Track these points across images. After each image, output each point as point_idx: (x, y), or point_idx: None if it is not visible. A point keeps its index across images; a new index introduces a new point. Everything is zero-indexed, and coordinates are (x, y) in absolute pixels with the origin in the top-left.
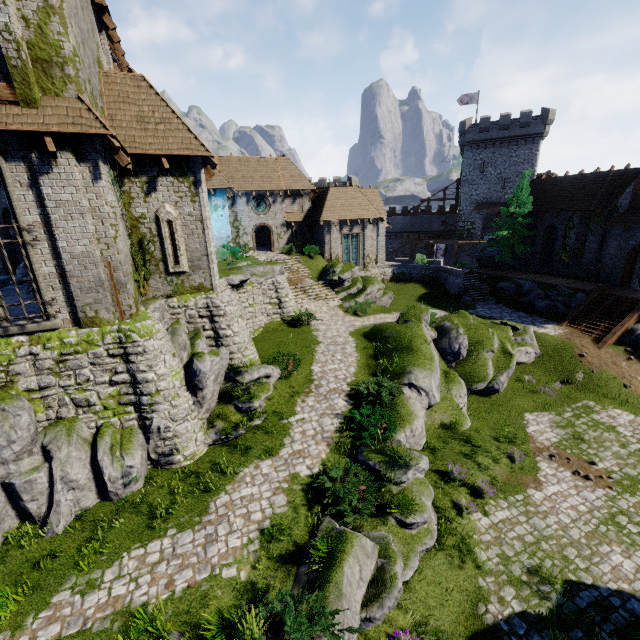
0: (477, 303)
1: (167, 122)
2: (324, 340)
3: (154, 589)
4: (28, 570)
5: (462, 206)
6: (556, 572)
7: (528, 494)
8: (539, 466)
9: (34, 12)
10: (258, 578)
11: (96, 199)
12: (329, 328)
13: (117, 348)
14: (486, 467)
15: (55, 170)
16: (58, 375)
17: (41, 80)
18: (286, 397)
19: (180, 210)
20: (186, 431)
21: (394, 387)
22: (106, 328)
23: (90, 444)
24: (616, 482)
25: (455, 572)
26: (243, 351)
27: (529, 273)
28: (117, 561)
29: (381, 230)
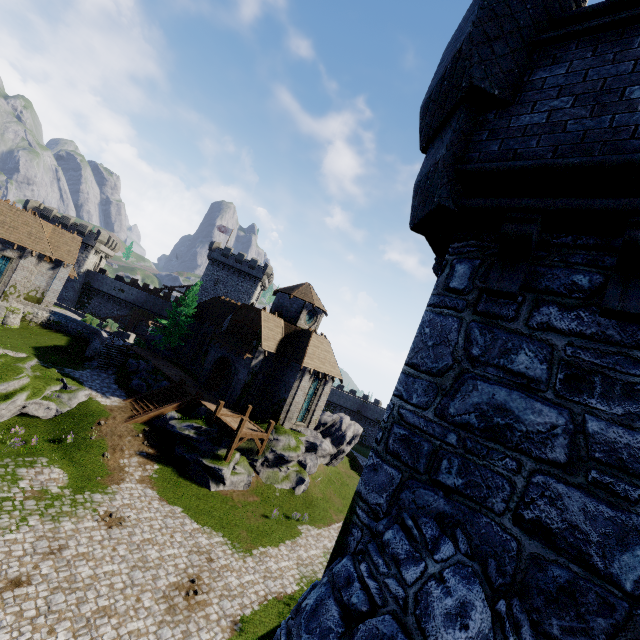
0: (95, 369)
1: None
2: None
3: None
4: None
5: None
6: None
7: None
8: None
9: None
10: None
11: None
12: None
13: None
14: None
15: None
16: None
17: None
18: None
19: None
20: None
21: None
22: None
23: None
24: None
25: None
26: None
27: (170, 363)
28: None
29: (62, 274)
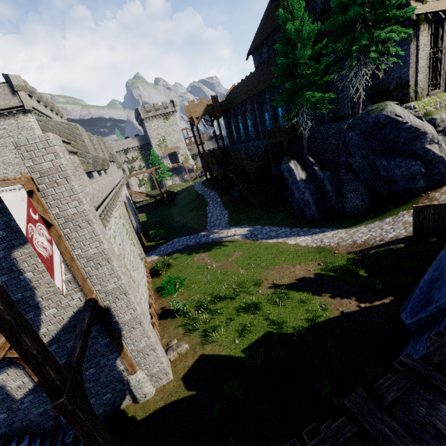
0: None
1: None
2: None
3: None
4: None
5: None
6: None
7: None
8: None
9: None
10: None
11: None
12: None
13: None
14: None
15: None
16: (445, 110)
17: None
18: None
19: None
20: None
21: None
22: None
23: None
24: None
25: None
26: None
27: None
28: None
29: None
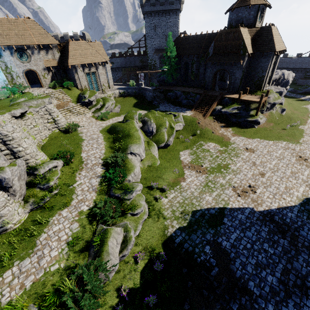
0: (160, 104)
1: None
2: (86, 138)
3: (13, 292)
4: None
5: (148, 51)
6: (189, 209)
7: (181, 184)
8: (185, 172)
9: None
10: (70, 263)
11: None
12: (88, 130)
13: None
14: (166, 179)
15: None
16: None
17: None
18: (69, 174)
19: None
20: (9, 211)
21: (123, 156)
22: None
23: None
24: (208, 171)
25: (156, 223)
26: (35, 157)
27: (180, 87)
28: None
29: (108, 68)
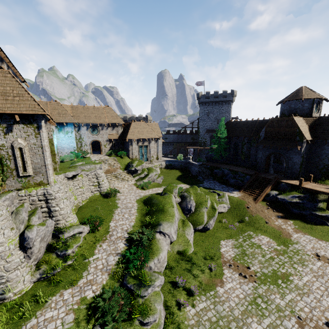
0: (204, 180)
1: (21, 96)
2: (121, 205)
3: None
4: None
5: (200, 131)
6: None
7: (216, 290)
8: (224, 272)
9: None
10: None
11: None
12: (126, 198)
13: None
14: (197, 276)
15: None
16: None
17: None
18: (91, 244)
19: (28, 142)
20: (16, 276)
21: (150, 235)
22: None
23: None
24: (258, 278)
25: None
26: (66, 218)
27: (228, 165)
28: None
29: (159, 143)
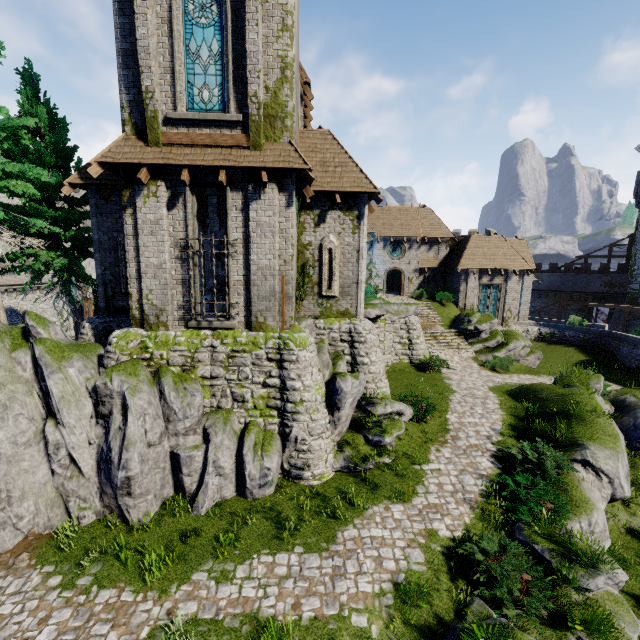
0: None
1: (344, 165)
2: (459, 390)
3: (281, 605)
4: (176, 539)
5: (637, 265)
6: None
7: None
8: None
9: (273, 82)
10: None
11: (285, 222)
12: (463, 379)
13: (275, 353)
14: None
15: (262, 198)
16: (226, 368)
17: (267, 131)
18: (418, 441)
19: (341, 240)
20: (319, 448)
21: (562, 459)
22: (269, 334)
23: (238, 437)
24: None
25: None
26: (377, 382)
27: None
28: (248, 560)
29: (526, 283)
